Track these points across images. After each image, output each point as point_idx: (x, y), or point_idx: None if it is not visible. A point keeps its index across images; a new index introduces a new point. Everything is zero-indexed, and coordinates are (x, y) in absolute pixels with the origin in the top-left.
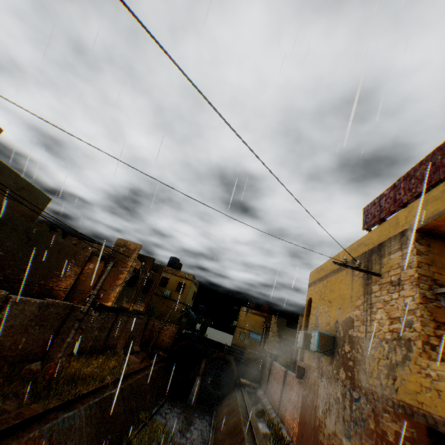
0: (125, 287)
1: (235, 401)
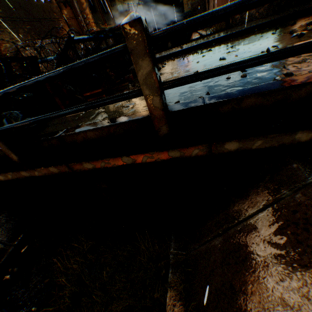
0: (93, 15)
1: (192, 37)
